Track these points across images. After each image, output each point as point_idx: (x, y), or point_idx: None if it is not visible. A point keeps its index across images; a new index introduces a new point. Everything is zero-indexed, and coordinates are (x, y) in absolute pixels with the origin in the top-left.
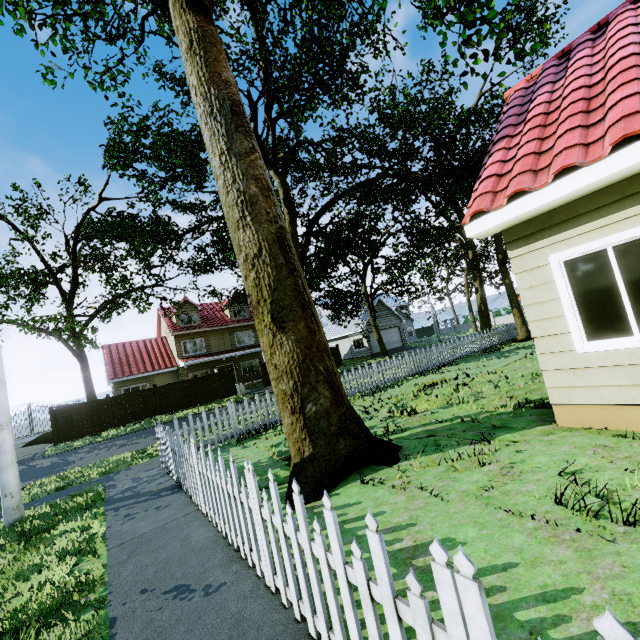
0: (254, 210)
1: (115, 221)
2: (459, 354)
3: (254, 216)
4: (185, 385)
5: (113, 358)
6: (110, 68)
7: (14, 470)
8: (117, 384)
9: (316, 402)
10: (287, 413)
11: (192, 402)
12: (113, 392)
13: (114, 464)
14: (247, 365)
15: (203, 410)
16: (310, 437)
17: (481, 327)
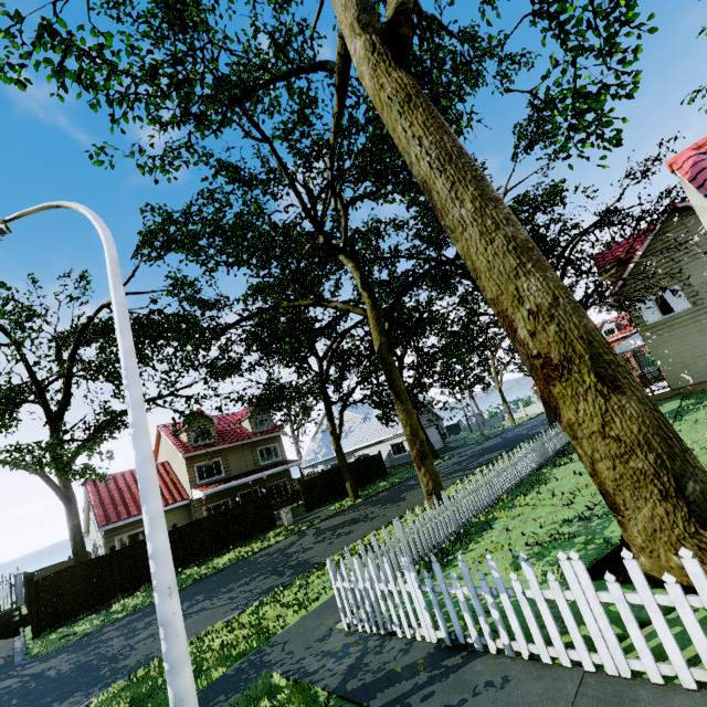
0: (533, 256)
1: (136, 318)
2: (564, 440)
3: (535, 262)
4: (213, 521)
5: (101, 496)
6: (169, 152)
7: (189, 666)
8: (109, 532)
9: (695, 478)
10: (654, 500)
11: (222, 544)
12: (99, 545)
13: (237, 641)
14: (274, 488)
15: (372, 535)
16: (706, 528)
17: (547, 413)
